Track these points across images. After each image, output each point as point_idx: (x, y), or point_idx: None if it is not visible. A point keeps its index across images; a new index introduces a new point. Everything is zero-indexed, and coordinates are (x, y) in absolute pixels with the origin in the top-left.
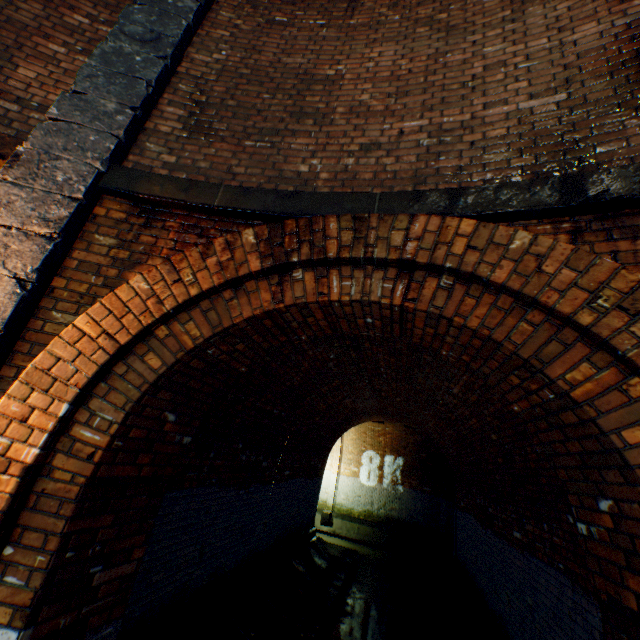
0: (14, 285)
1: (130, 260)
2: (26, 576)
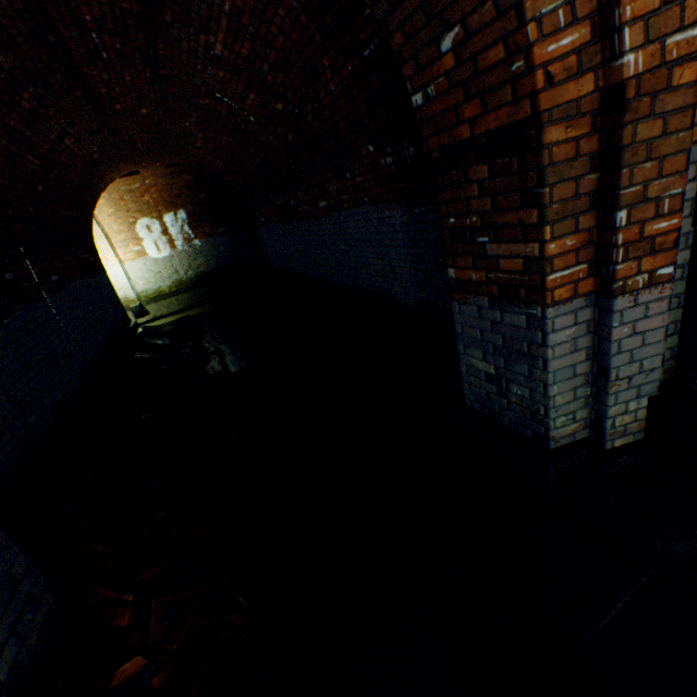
0: None
1: None
2: None
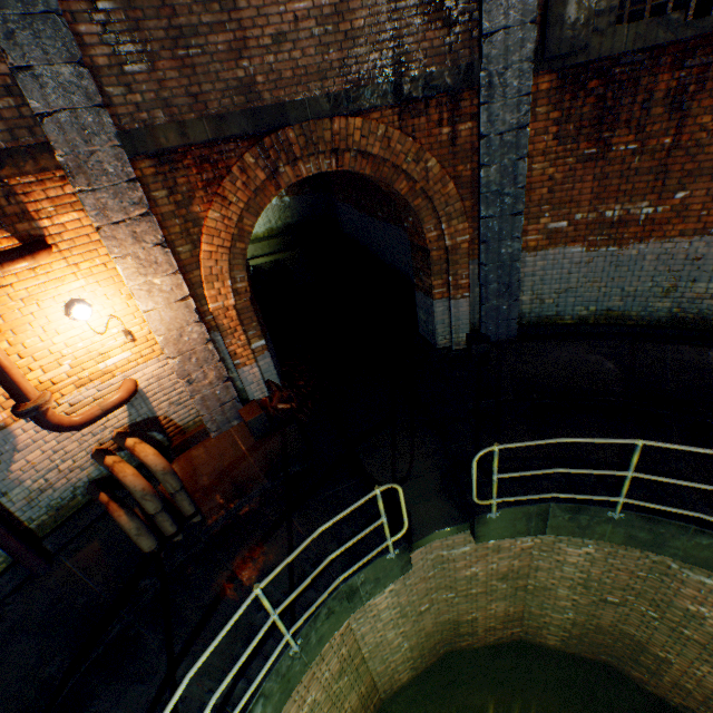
0: (162, 249)
1: (186, 200)
2: (255, 330)
